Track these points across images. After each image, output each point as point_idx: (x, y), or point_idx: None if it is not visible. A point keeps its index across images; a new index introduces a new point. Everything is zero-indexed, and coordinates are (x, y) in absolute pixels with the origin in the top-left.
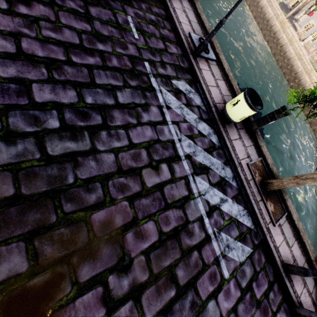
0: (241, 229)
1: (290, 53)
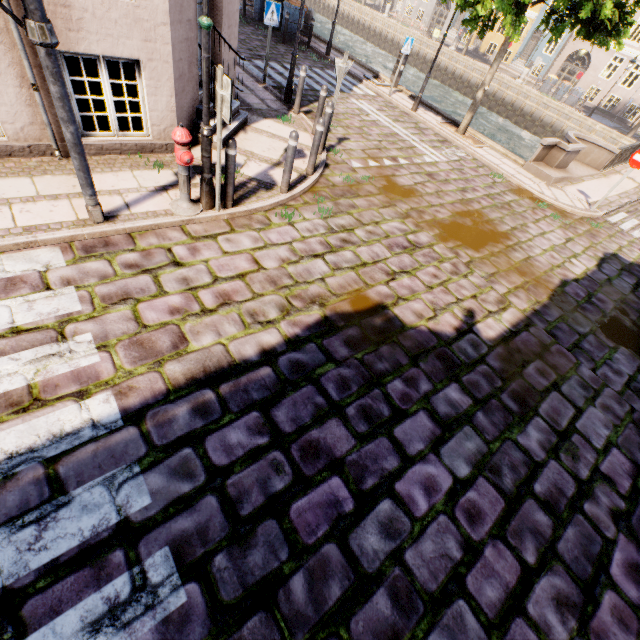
0: None
1: (378, 29)
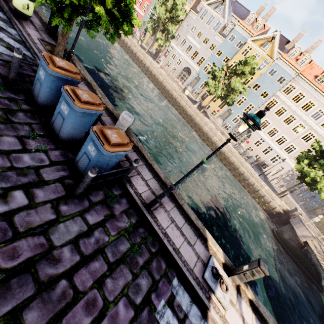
0: (12, 48)
1: (154, 72)
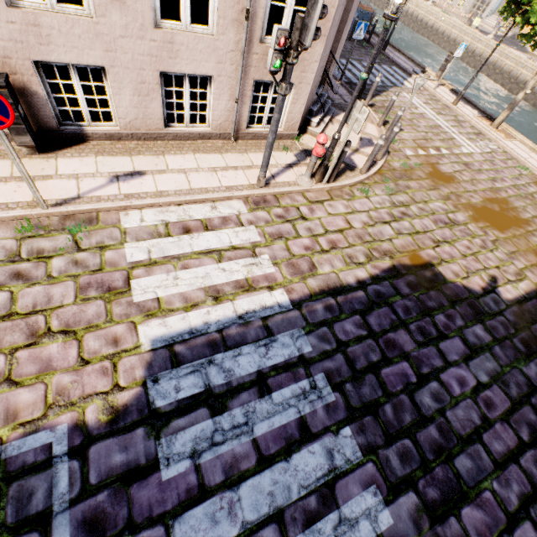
0: None
1: (420, 16)
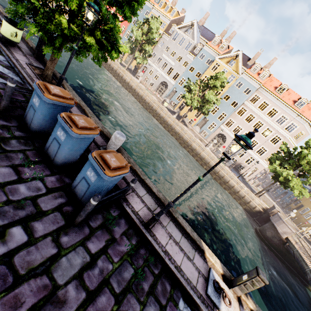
0: (1, 74)
1: (134, 86)
